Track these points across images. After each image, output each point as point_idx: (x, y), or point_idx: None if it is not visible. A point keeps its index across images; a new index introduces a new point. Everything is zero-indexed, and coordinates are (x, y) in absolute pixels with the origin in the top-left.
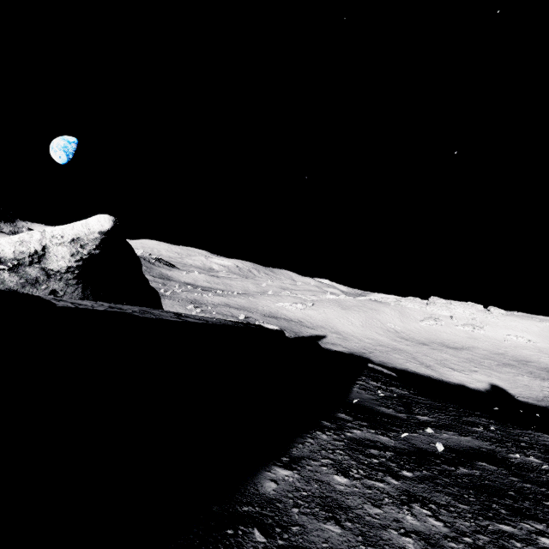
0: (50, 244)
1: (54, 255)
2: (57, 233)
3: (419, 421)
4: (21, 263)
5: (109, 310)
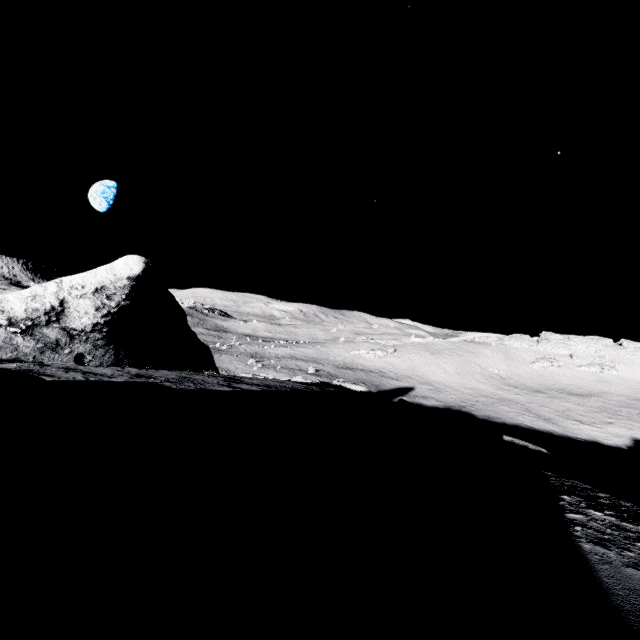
0: (69, 298)
1: (75, 310)
2: (77, 283)
3: None
4: (35, 324)
5: (131, 380)
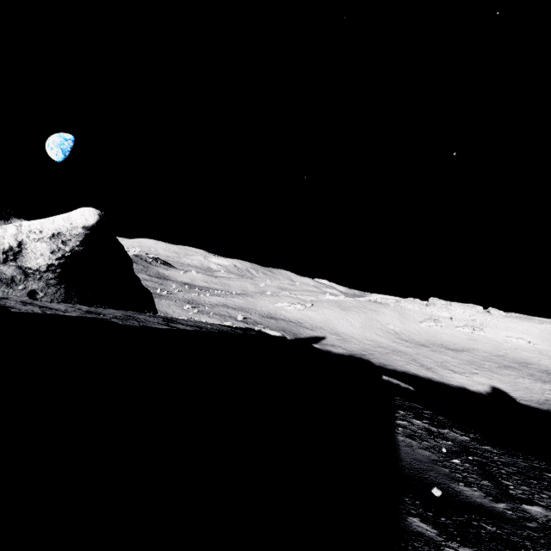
0: (27, 240)
1: (32, 251)
2: (35, 228)
3: (539, 525)
4: None
5: (83, 315)
